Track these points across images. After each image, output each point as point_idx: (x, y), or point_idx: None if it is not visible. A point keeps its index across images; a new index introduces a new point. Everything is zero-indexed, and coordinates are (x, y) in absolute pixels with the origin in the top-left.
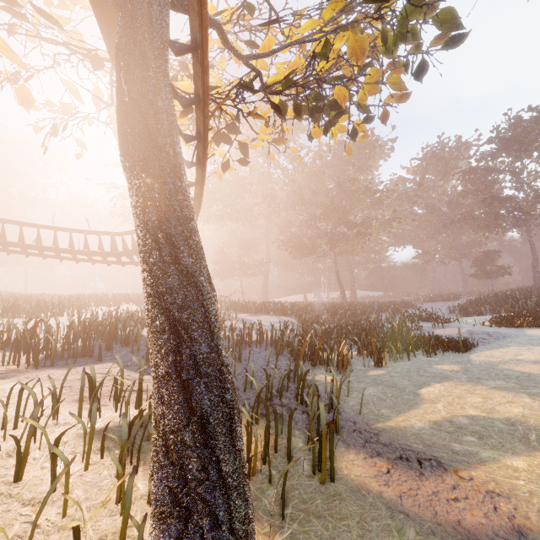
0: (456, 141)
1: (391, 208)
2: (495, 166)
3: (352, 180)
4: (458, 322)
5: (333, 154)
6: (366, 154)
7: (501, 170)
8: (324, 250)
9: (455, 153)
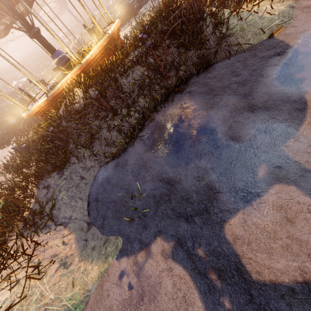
0: None
1: None
2: None
3: None
4: None
5: None
6: None
7: None
8: None
9: None
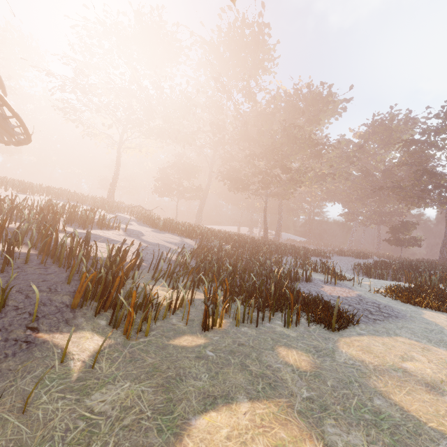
0: (406, 115)
1: (329, 164)
2: (436, 142)
3: (297, 126)
4: (354, 282)
5: (288, 100)
6: (319, 108)
7: (440, 147)
8: (257, 188)
9: (402, 126)
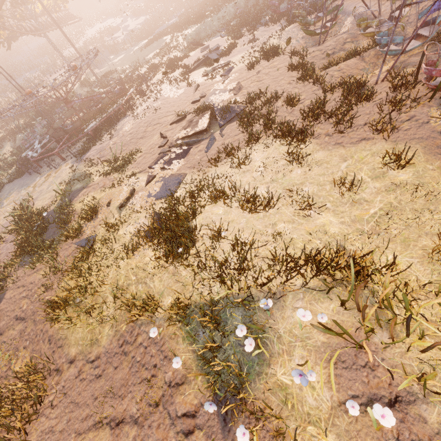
0: None
1: None
2: None
3: None
4: None
5: None
6: None
7: None
8: None
9: None
